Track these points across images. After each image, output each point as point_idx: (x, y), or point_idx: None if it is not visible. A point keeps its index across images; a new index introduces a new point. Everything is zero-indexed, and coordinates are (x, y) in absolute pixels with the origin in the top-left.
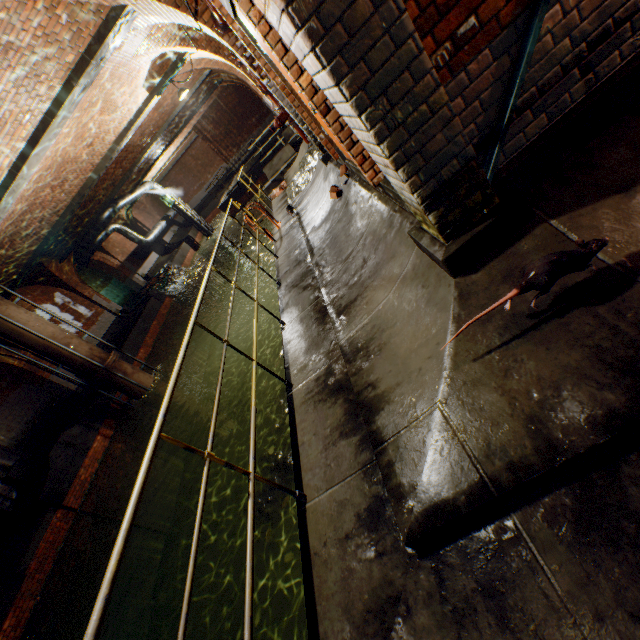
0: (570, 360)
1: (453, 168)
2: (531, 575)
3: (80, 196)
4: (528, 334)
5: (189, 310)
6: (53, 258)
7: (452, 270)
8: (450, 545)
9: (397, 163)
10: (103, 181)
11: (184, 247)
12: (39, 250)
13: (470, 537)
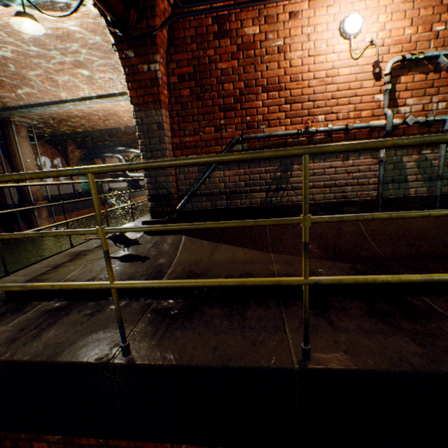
0: (128, 271)
1: (164, 192)
2: (21, 314)
3: (110, 130)
4: (134, 260)
5: (112, 220)
6: (75, 144)
7: None
8: (19, 301)
9: (146, 175)
10: (130, 134)
11: (144, 192)
12: (69, 134)
13: (27, 302)
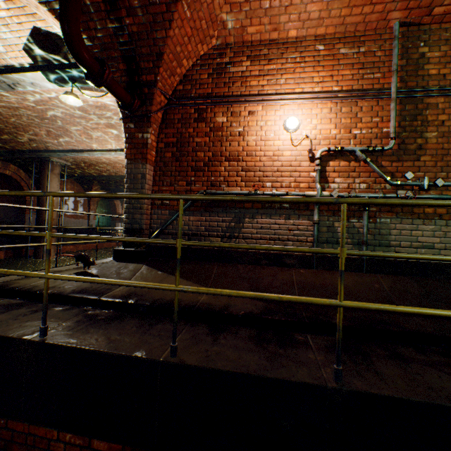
0: (85, 285)
1: (137, 227)
2: None
3: None
4: None
5: None
6: (100, 185)
7: (115, 255)
8: None
9: (126, 212)
10: None
11: None
12: (96, 176)
13: None
